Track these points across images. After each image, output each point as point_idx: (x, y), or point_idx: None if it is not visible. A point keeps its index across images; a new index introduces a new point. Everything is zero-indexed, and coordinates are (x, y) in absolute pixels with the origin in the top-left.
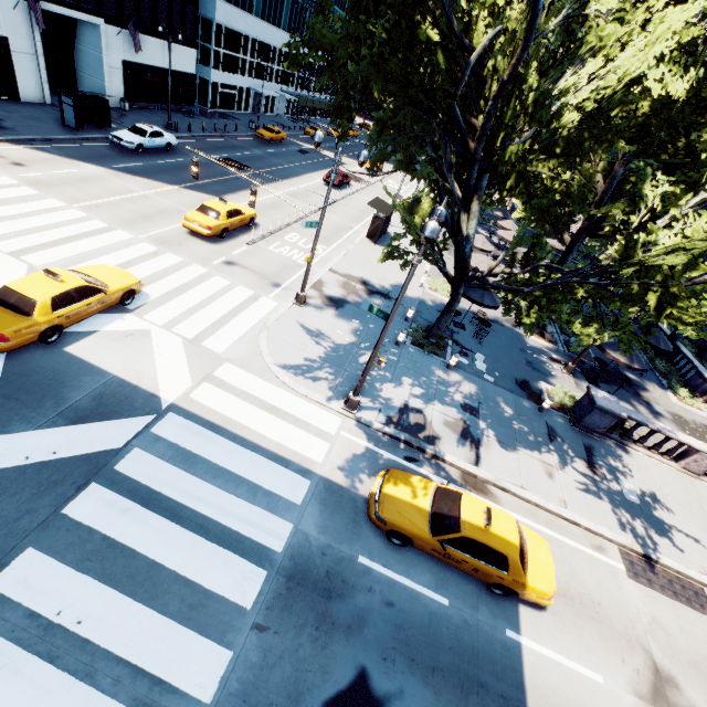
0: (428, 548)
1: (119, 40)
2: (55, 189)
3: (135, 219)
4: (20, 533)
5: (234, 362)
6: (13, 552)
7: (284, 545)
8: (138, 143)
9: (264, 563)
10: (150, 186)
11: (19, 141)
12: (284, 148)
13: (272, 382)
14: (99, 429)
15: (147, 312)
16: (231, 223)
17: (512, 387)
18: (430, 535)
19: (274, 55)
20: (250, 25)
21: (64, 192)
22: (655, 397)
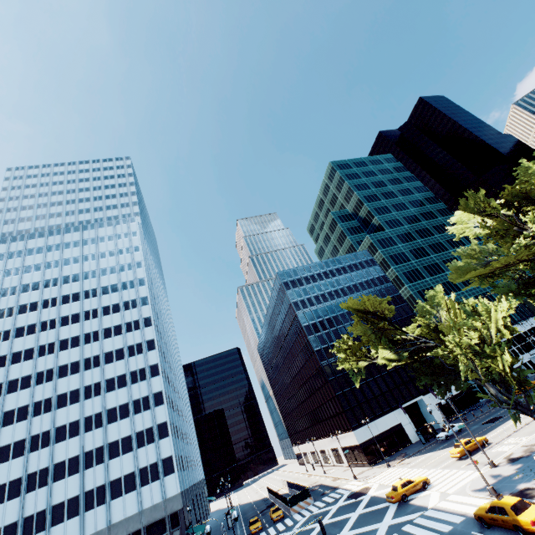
0: (488, 519)
1: (430, 398)
2: (416, 465)
3: (437, 463)
4: (394, 532)
5: (454, 494)
6: (392, 534)
7: (448, 530)
8: (445, 435)
9: (441, 534)
10: (447, 449)
11: (409, 456)
12: None
13: (465, 496)
14: (411, 515)
15: (432, 488)
16: (469, 447)
17: None
18: (484, 512)
19: None
20: None
21: (418, 465)
22: None
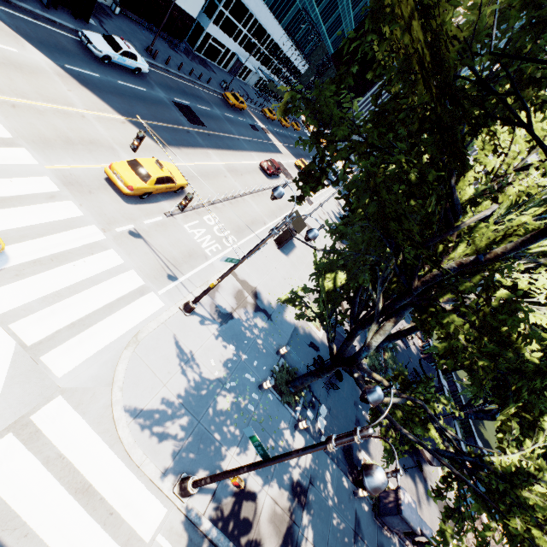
0: None
1: None
2: None
3: (53, 140)
4: None
5: (71, 396)
6: None
7: None
8: (107, 54)
9: None
10: (95, 105)
11: None
12: (241, 117)
13: (106, 437)
14: None
15: None
16: (157, 188)
17: (339, 455)
18: None
19: (266, 40)
20: (258, 8)
21: None
22: (431, 471)
